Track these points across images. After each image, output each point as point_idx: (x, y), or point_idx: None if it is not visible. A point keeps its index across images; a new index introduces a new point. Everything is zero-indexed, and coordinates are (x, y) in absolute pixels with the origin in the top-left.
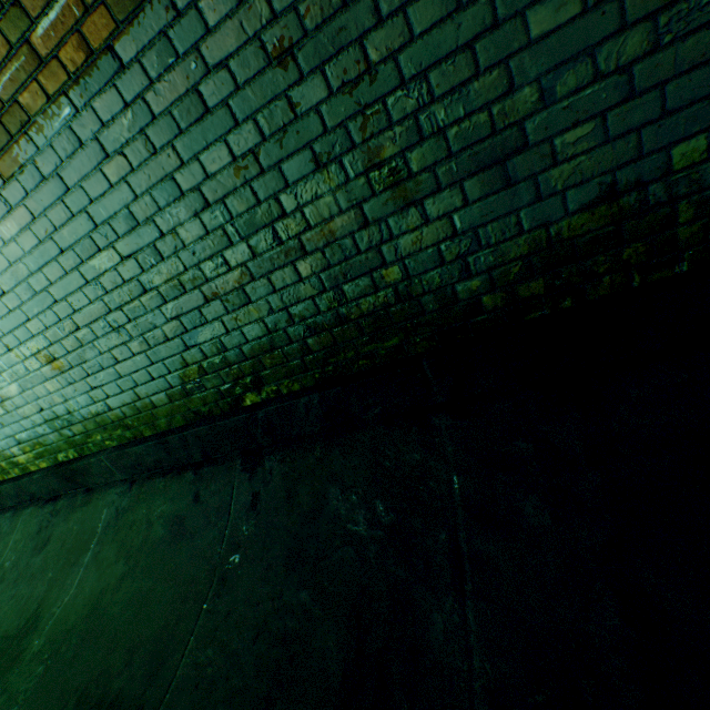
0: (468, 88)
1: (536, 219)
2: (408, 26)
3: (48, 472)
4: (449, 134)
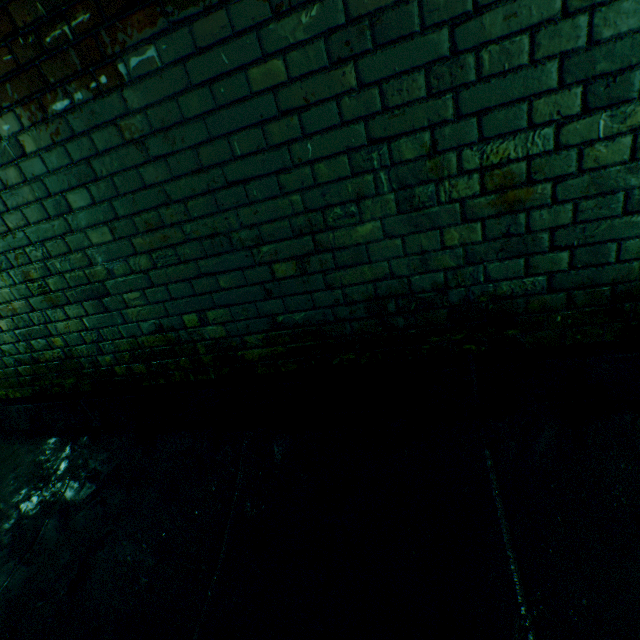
0: (70, 256)
1: (129, 332)
2: (27, 217)
3: None
4: (67, 276)
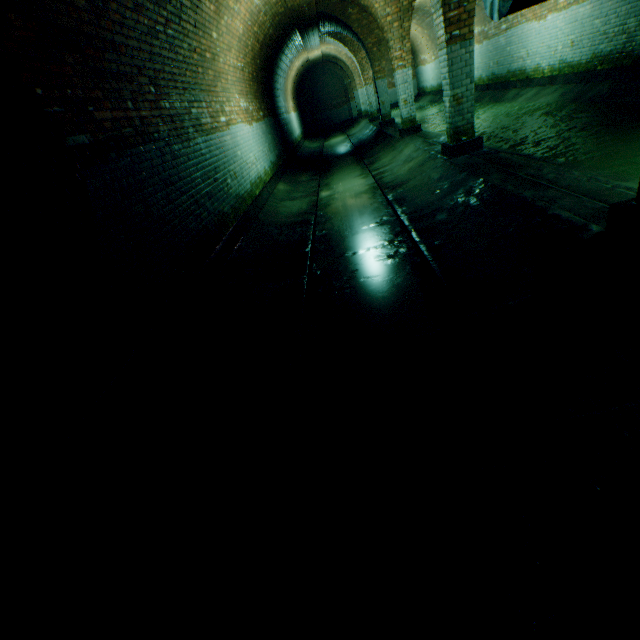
0: None
1: None
2: None
3: (548, 77)
4: None
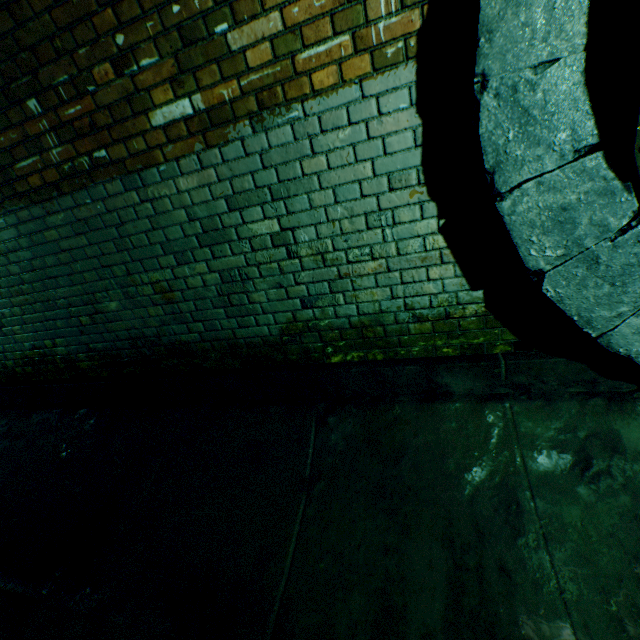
0: None
1: (20, 348)
2: None
3: None
4: None
